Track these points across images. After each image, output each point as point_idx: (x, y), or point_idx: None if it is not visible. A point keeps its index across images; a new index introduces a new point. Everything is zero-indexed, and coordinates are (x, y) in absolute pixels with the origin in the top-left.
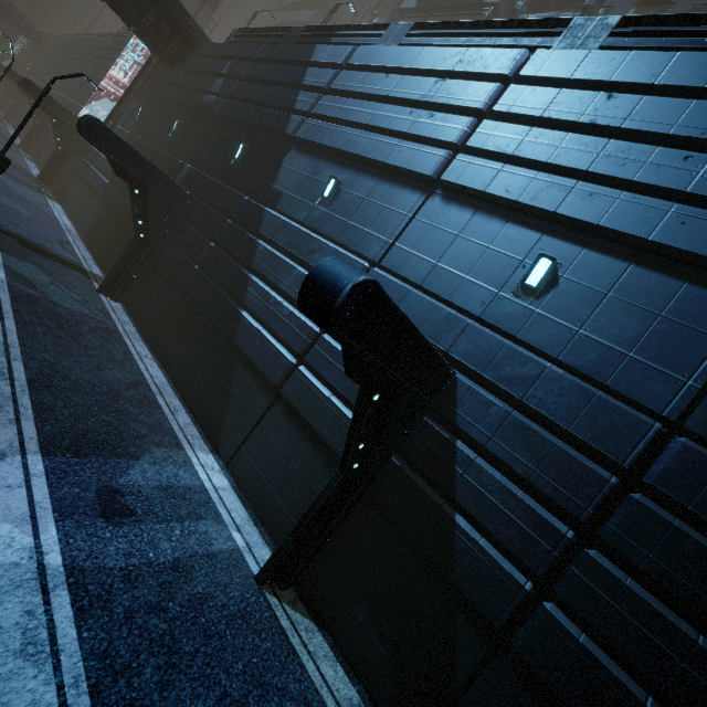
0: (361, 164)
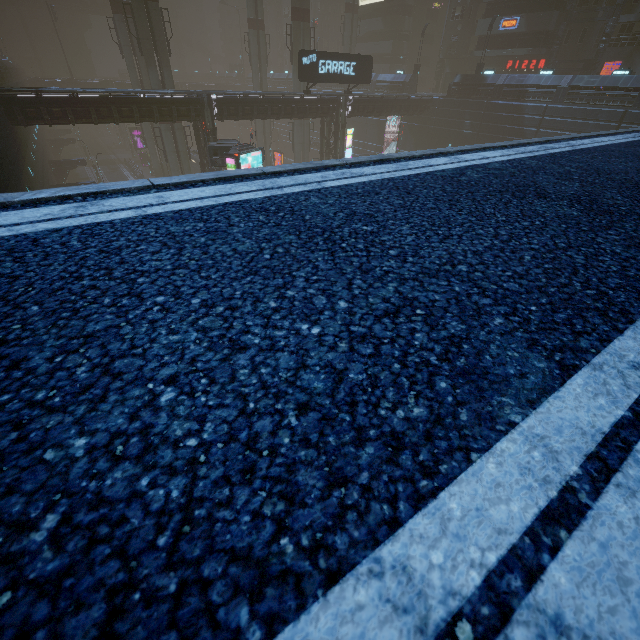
0: None
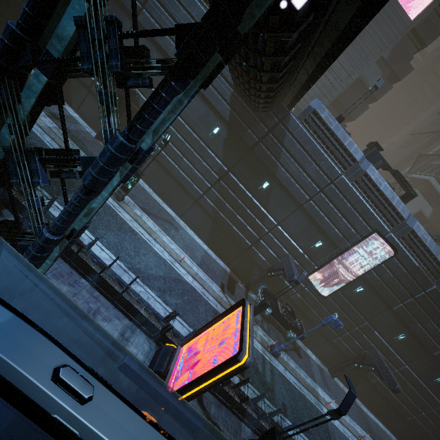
0: None
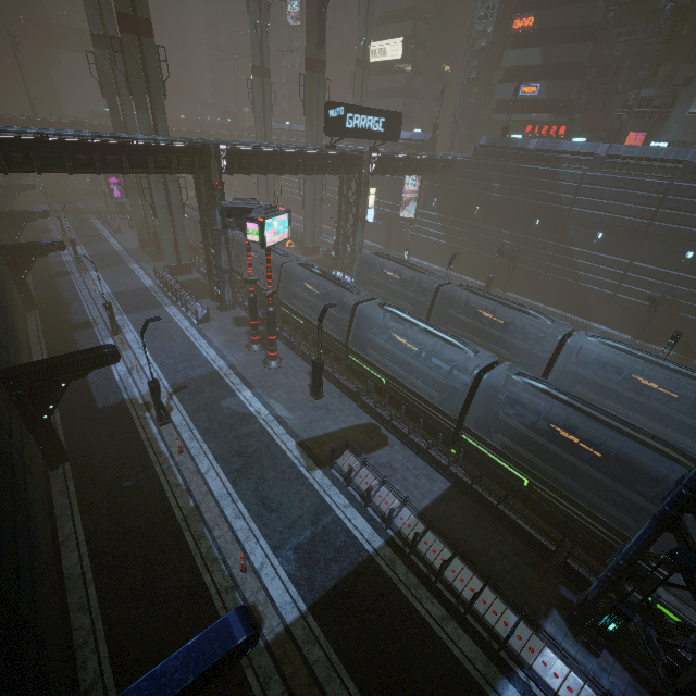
0: (609, 226)
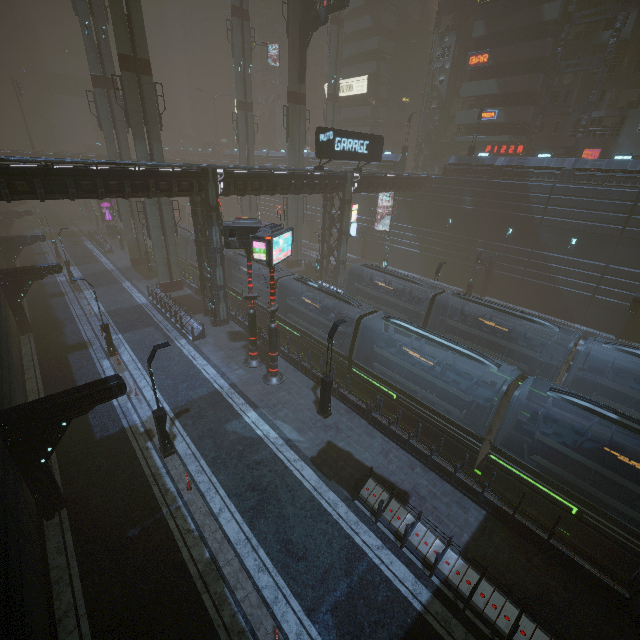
0: (582, 232)
